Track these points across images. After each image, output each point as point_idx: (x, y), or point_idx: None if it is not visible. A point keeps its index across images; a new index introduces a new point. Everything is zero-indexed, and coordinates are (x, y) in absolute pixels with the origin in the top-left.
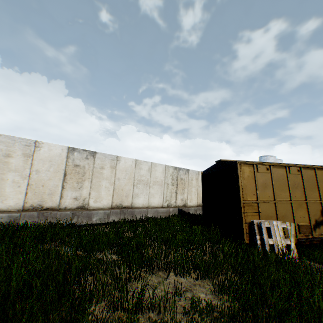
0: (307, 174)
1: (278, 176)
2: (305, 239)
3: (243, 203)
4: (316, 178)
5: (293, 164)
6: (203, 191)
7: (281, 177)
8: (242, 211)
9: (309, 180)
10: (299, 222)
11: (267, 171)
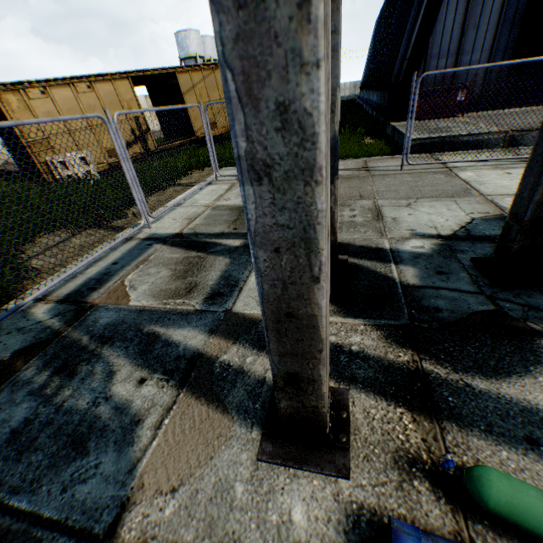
0: (105, 90)
1: (65, 100)
2: (117, 162)
3: (27, 142)
4: (117, 94)
5: (81, 80)
6: (2, 136)
7: (70, 100)
8: (30, 152)
9: (109, 98)
10: (109, 148)
11: (46, 96)
